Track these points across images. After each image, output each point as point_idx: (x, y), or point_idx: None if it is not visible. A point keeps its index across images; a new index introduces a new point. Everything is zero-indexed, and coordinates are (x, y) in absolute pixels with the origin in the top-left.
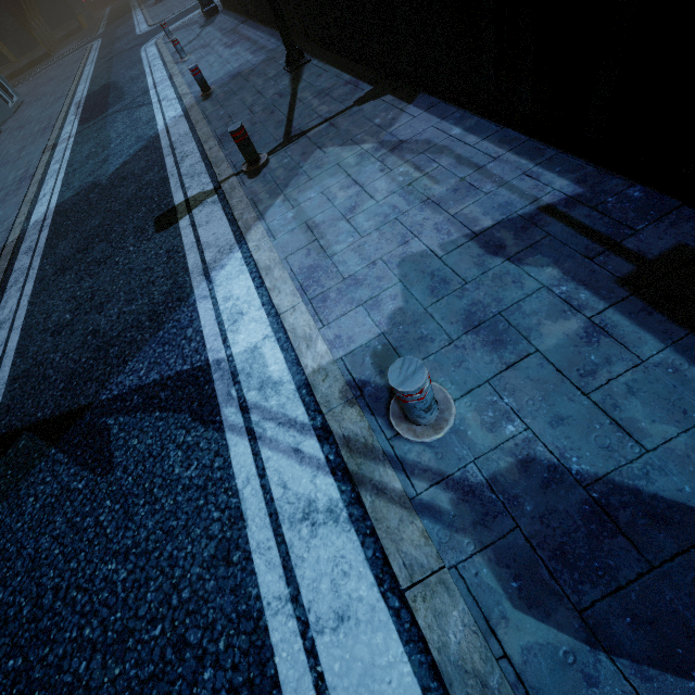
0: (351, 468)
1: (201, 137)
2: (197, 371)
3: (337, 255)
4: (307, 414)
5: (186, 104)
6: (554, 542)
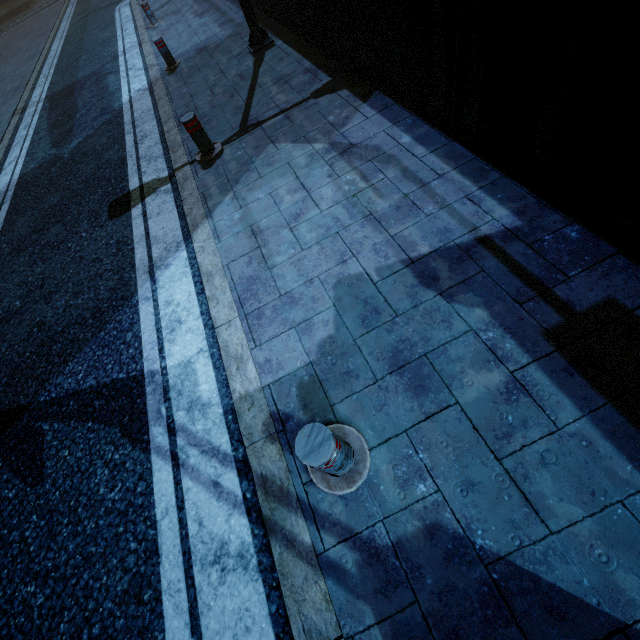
0: (264, 512)
1: (162, 116)
2: (131, 382)
3: (276, 268)
4: (231, 443)
5: (151, 77)
6: (450, 624)
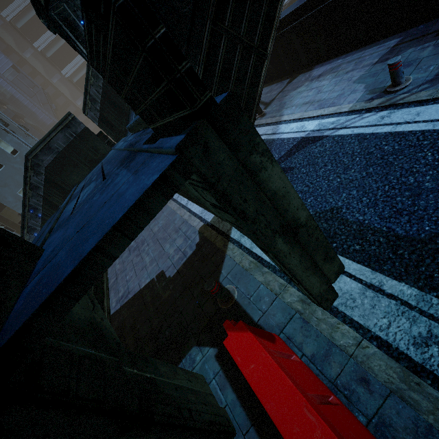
0: (387, 104)
1: None
2: (301, 140)
3: (326, 98)
4: (357, 114)
5: None
6: None
